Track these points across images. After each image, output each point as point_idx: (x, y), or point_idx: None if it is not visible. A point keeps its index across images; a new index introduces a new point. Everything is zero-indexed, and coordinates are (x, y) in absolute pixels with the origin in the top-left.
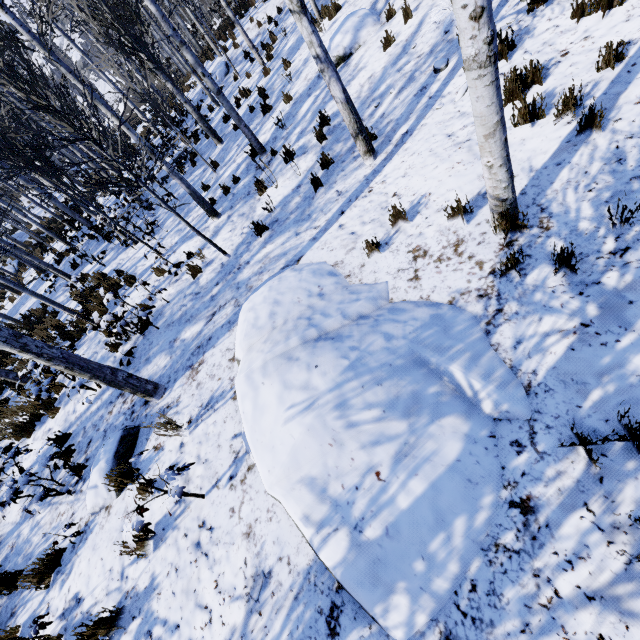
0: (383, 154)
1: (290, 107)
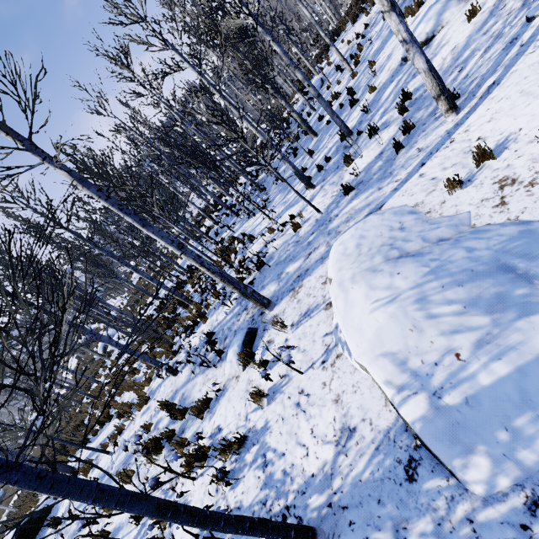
0: (466, 108)
1: (374, 95)
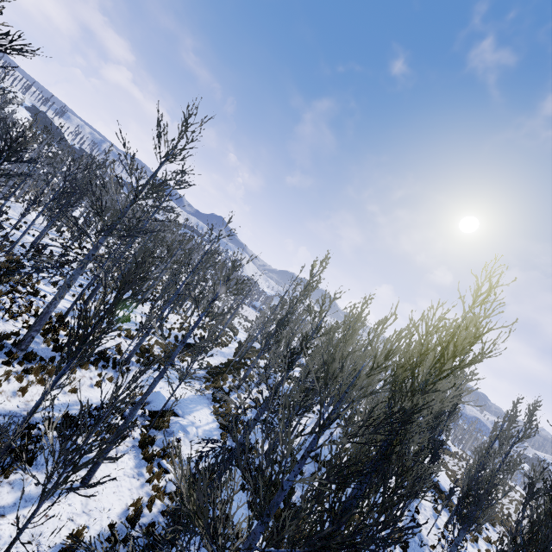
0: None
1: None
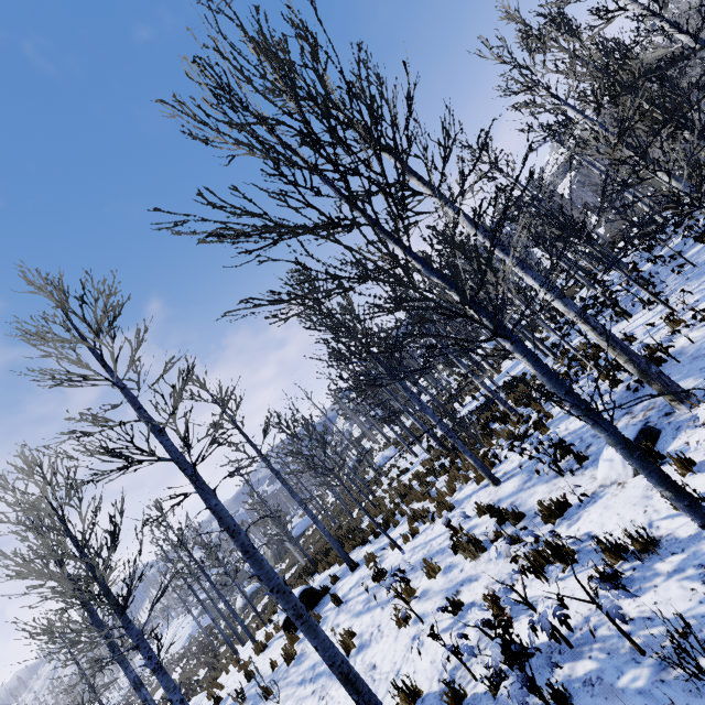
0: None
1: None
